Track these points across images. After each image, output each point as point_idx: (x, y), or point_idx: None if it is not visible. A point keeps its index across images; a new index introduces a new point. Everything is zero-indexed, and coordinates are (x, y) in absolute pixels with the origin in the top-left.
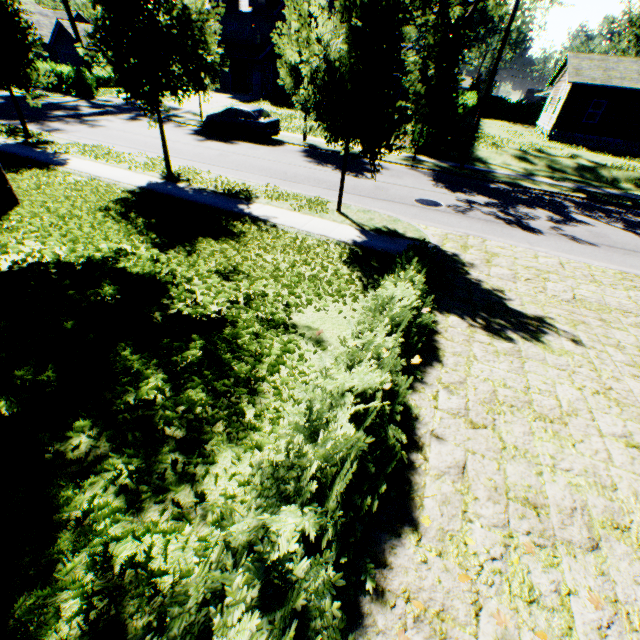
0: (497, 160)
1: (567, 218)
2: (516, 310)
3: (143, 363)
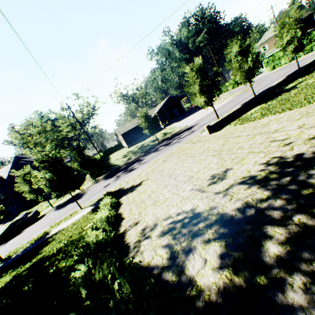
0: (119, 162)
1: (141, 160)
2: (136, 184)
3: (54, 259)
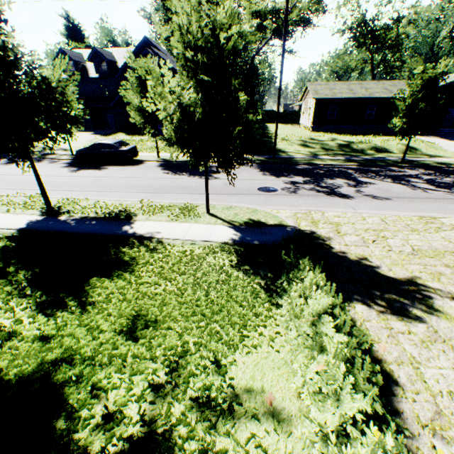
0: (291, 149)
1: (357, 181)
2: (391, 277)
3: None
